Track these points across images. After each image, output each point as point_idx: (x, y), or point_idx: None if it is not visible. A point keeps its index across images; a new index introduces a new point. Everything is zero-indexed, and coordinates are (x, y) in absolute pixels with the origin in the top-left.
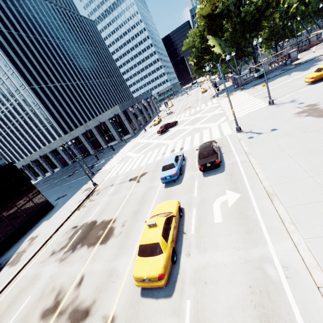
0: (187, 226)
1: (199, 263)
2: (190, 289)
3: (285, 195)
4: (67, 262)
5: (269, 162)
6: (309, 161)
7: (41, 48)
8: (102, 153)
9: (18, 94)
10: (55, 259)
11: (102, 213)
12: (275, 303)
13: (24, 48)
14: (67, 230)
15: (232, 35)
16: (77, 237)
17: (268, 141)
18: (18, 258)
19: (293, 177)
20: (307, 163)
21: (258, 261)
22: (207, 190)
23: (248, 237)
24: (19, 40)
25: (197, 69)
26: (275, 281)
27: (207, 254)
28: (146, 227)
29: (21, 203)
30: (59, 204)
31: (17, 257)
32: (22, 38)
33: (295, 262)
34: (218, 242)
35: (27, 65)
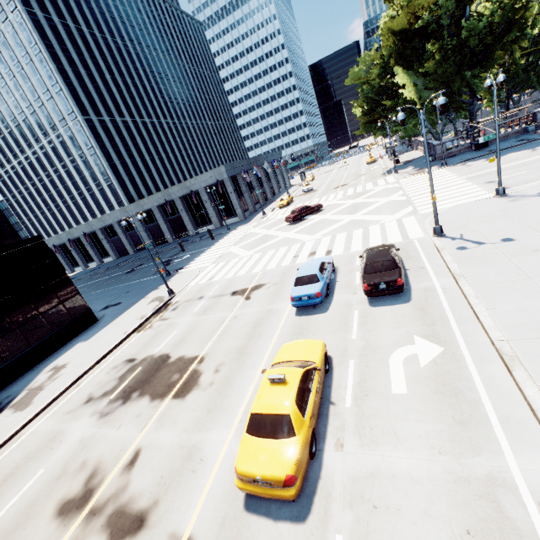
0: (338, 392)
1: (360, 465)
2: (343, 515)
3: (538, 362)
4: (112, 420)
5: (501, 297)
6: None
7: (111, 56)
8: (186, 242)
9: (63, 127)
10: (92, 411)
11: (181, 344)
12: None
13: (83, 53)
14: (117, 363)
15: (440, 69)
16: (133, 378)
17: (497, 259)
18: (29, 399)
19: None
20: None
21: (485, 482)
22: (376, 331)
23: (462, 432)
24: (78, 38)
25: (366, 122)
26: (524, 531)
27: (378, 450)
28: (265, 382)
29: (47, 306)
30: (108, 316)
31: (28, 396)
32: (82, 36)
33: None
34: (400, 431)
35: (84, 81)
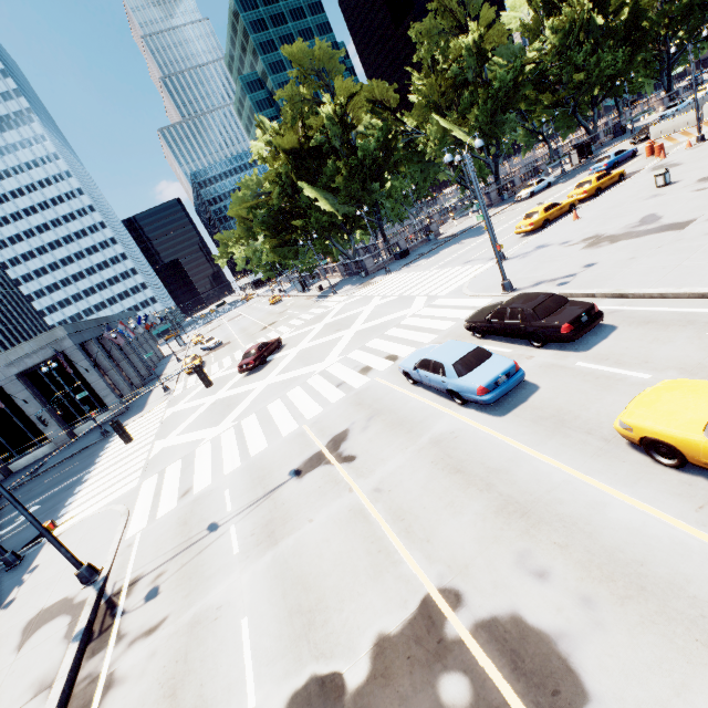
0: None
1: None
2: None
3: None
4: None
5: (696, 279)
6: None
7: None
8: None
9: None
10: None
11: (318, 623)
12: None
13: None
14: None
15: (348, 184)
16: None
17: (616, 272)
18: None
19: None
20: None
21: None
22: (654, 357)
23: None
24: None
25: (276, 247)
26: None
27: None
28: None
29: None
30: None
31: None
32: None
33: None
34: None
35: None
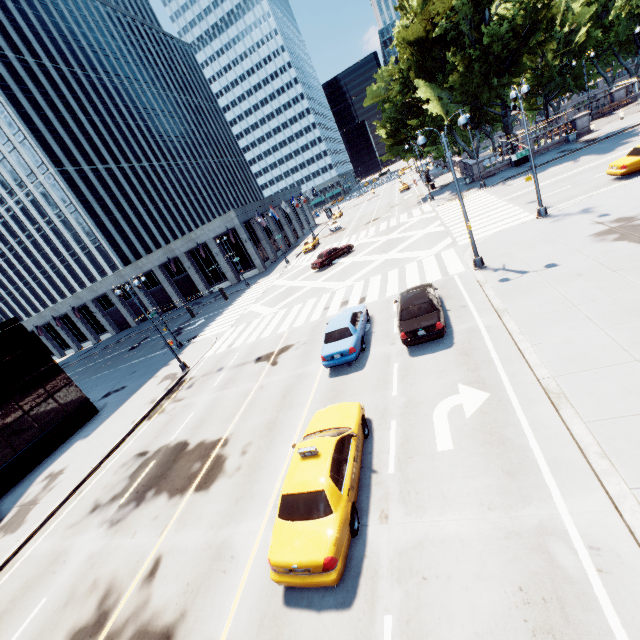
0: (380, 458)
1: (407, 535)
2: (391, 593)
3: (584, 397)
4: (125, 528)
5: (545, 330)
6: (630, 329)
7: (83, 93)
8: (199, 304)
9: (33, 182)
10: (100, 521)
11: (200, 427)
12: (579, 627)
13: (49, 92)
14: (126, 460)
15: (465, 80)
16: (147, 475)
17: (541, 288)
18: (21, 517)
19: (598, 361)
20: (625, 332)
21: (535, 534)
22: (418, 384)
23: (511, 483)
24: (40, 75)
25: (392, 145)
26: (575, 578)
27: (425, 516)
28: (296, 457)
29: (32, 401)
30: (110, 405)
31: (19, 514)
32: (46, 72)
33: (615, 539)
34: (448, 492)
35: (53, 125)
